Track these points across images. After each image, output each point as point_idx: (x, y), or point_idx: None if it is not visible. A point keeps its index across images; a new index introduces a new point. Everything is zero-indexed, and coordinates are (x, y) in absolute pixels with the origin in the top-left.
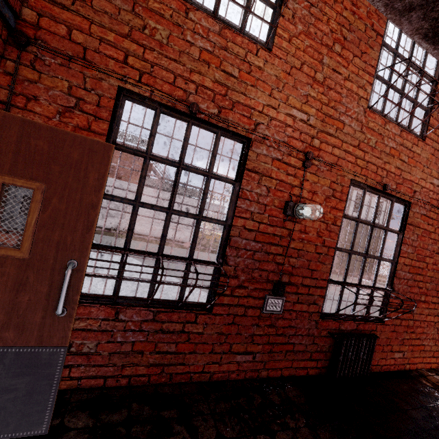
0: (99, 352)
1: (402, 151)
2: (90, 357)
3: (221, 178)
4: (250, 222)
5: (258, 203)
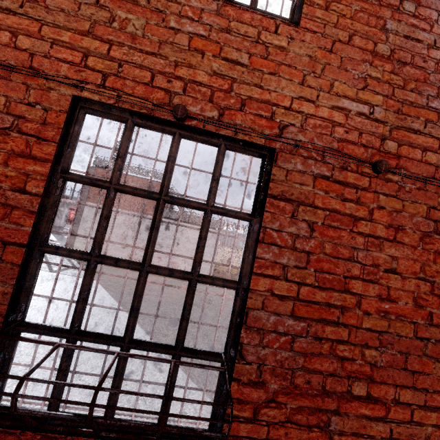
0: None
1: (231, 44)
2: None
3: None
4: None
5: None
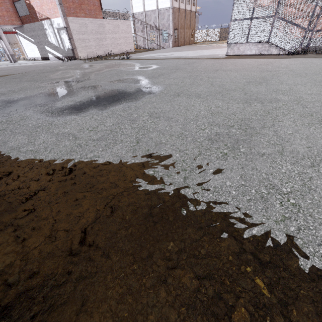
0: None
1: None
2: None
3: None
4: None
5: None
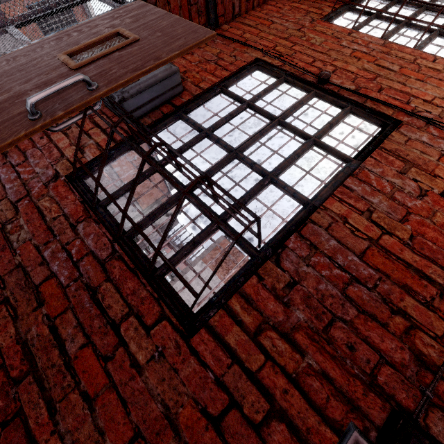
0: (17, 252)
1: None
2: (6, 249)
3: (330, 146)
4: (362, 220)
5: (390, 199)
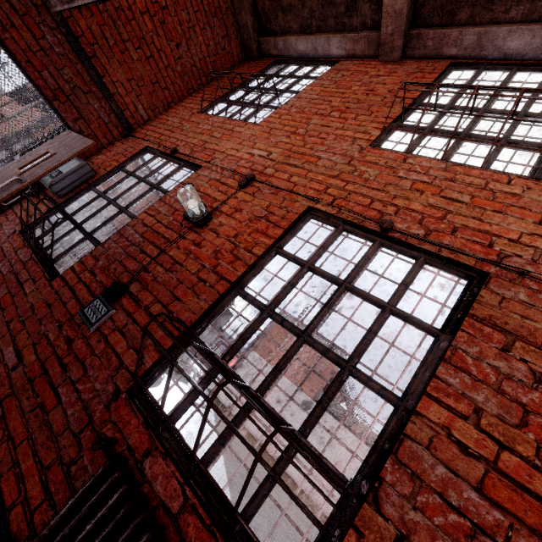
0: None
1: (453, 188)
2: None
3: (160, 187)
4: (152, 219)
5: (171, 207)
